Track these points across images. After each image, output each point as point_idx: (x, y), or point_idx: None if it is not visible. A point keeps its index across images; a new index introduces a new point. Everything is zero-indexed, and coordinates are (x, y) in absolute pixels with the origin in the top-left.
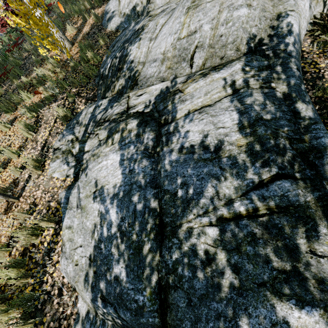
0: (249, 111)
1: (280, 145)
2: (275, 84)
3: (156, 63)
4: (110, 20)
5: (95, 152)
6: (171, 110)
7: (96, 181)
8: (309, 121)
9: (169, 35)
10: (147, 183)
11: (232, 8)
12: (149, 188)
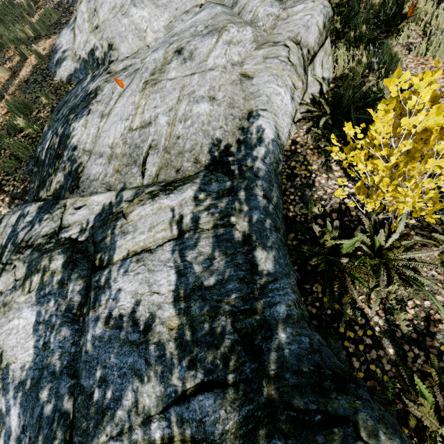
0: (187, 274)
1: (217, 330)
2: (236, 218)
3: (102, 160)
4: (59, 65)
5: (7, 300)
6: (110, 245)
7: (1, 352)
8: (267, 278)
9: (120, 119)
10: (64, 367)
11: (193, 100)
12: (65, 376)
